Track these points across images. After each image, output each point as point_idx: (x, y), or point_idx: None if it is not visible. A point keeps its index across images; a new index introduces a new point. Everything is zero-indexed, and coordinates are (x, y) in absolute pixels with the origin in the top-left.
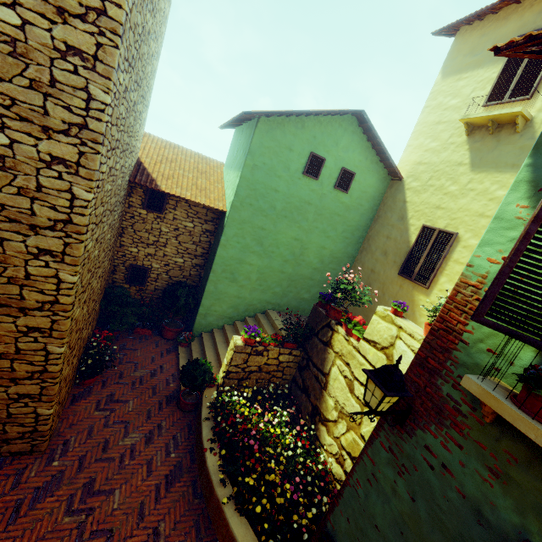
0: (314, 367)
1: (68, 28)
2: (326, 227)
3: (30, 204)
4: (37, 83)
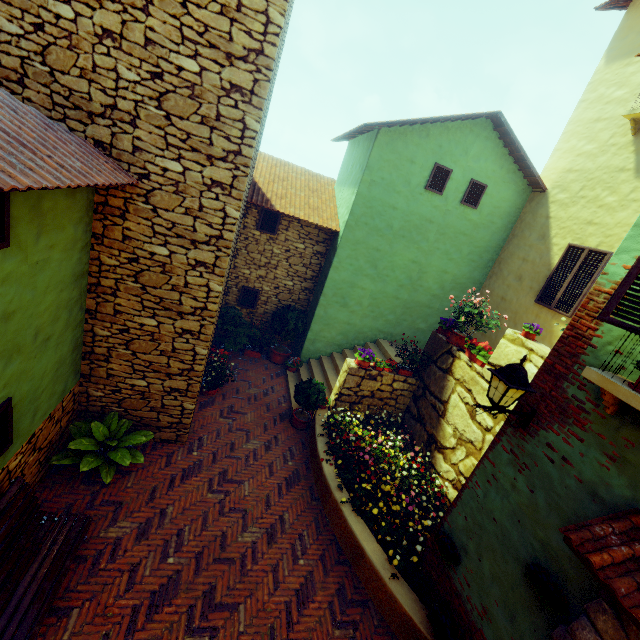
0: (431, 395)
1: (233, 69)
2: (449, 248)
3: (193, 222)
4: (207, 119)
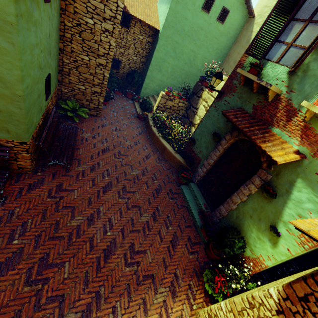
0: (193, 107)
1: None
2: (208, 45)
3: (104, 7)
4: None
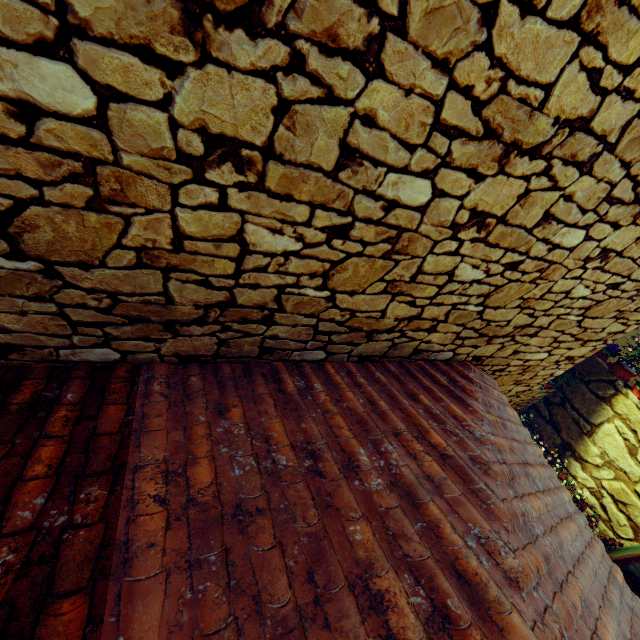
0: (574, 410)
1: None
2: None
3: (512, 387)
4: (622, 312)
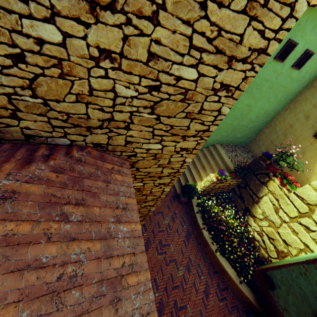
0: (250, 190)
1: (229, 71)
2: (271, 95)
3: (161, 169)
4: (190, 113)
